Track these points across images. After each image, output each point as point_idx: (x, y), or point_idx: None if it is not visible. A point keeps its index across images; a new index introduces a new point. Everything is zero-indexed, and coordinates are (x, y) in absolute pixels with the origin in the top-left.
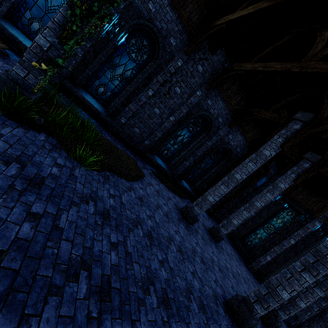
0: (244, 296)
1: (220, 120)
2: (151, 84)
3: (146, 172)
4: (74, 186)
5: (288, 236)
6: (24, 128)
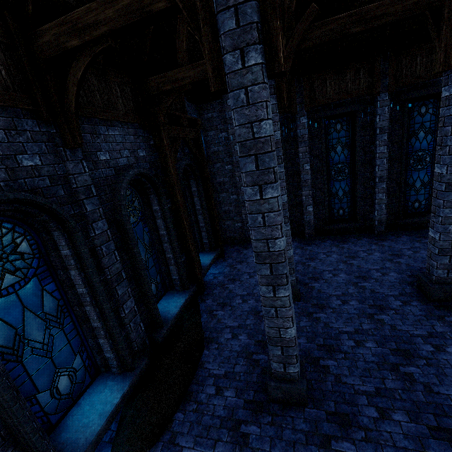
0: None
1: (27, 163)
2: None
3: None
4: None
5: (297, 166)
6: None
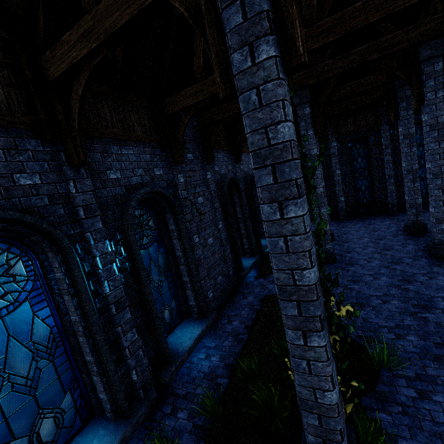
0: (437, 243)
1: (230, 168)
2: (190, 232)
3: (274, 286)
4: (441, 377)
5: (331, 172)
6: (394, 441)
